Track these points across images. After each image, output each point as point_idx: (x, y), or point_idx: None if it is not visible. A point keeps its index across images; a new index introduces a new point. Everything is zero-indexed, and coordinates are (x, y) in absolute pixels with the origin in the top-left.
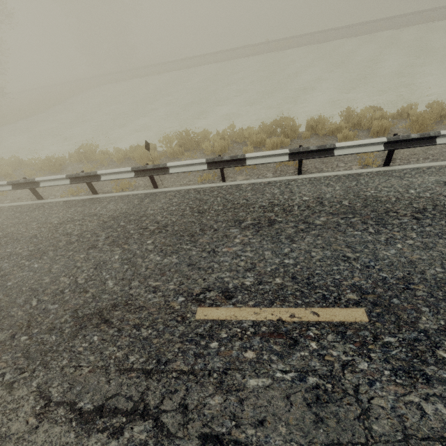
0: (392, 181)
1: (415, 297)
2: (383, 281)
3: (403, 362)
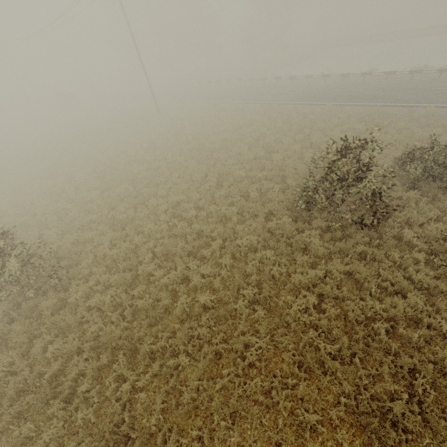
0: None
1: None
2: None
3: None
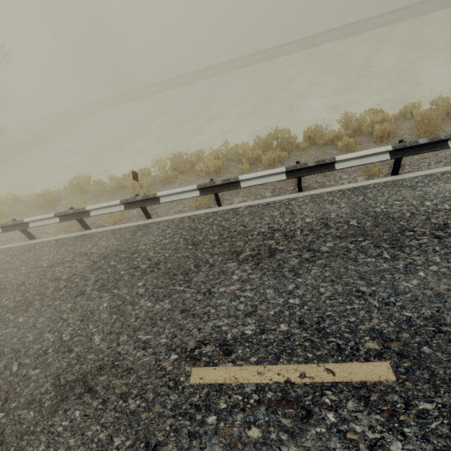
0: (404, 192)
1: (450, 343)
2: (408, 322)
3: (447, 439)
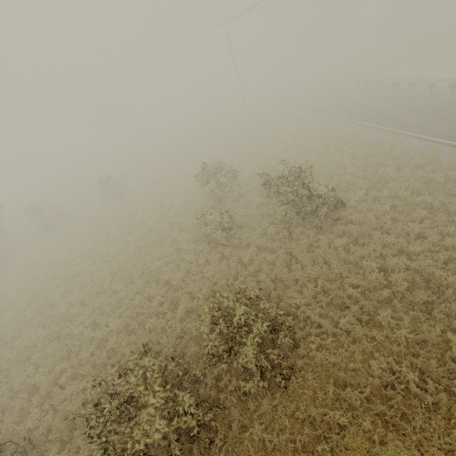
0: None
1: None
2: None
3: None
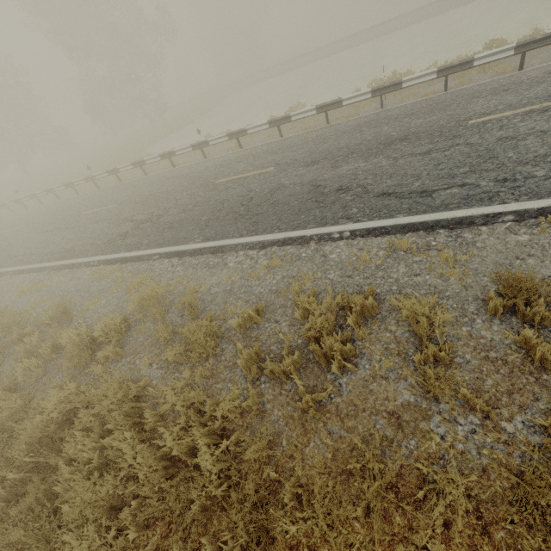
0: None
1: None
2: None
3: None
